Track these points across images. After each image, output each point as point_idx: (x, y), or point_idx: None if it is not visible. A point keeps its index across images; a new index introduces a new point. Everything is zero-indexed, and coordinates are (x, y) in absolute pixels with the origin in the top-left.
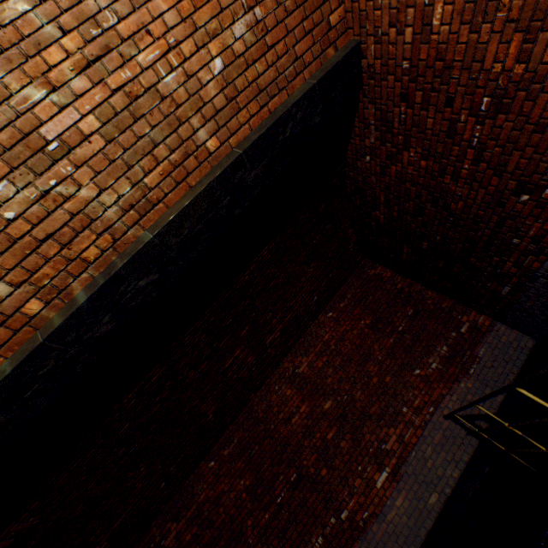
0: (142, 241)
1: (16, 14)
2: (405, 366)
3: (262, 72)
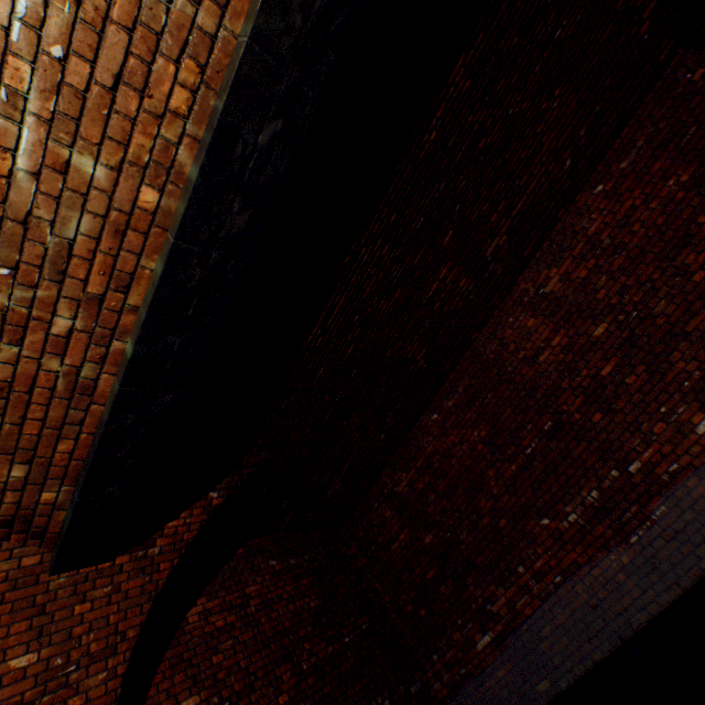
0: (236, 56)
1: None
2: None
3: None
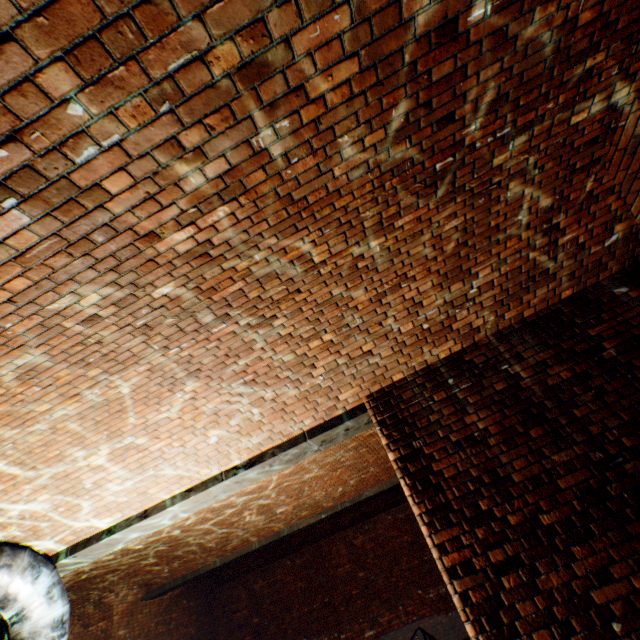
0: (293, 528)
1: (282, 497)
2: (415, 583)
3: (360, 485)
